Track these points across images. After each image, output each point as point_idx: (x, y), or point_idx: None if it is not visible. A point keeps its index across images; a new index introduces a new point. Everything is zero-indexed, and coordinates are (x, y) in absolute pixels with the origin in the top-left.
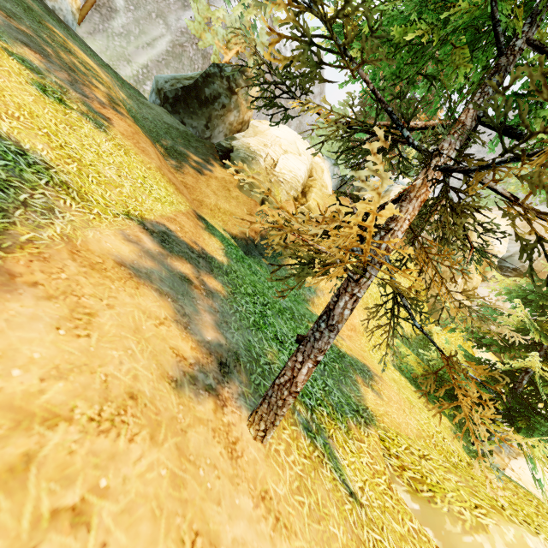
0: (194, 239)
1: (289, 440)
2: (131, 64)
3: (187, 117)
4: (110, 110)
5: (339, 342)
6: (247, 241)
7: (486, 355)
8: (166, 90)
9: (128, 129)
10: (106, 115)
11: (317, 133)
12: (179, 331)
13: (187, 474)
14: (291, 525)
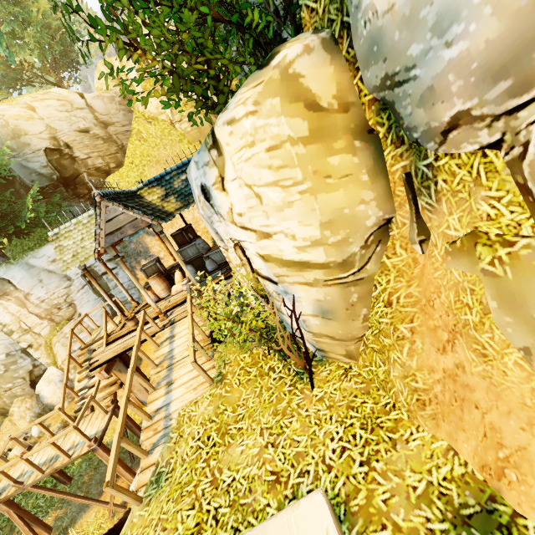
0: None
1: None
2: None
3: None
4: None
5: None
6: None
7: None
8: None
9: None
10: None
11: None
12: None
13: None
14: None
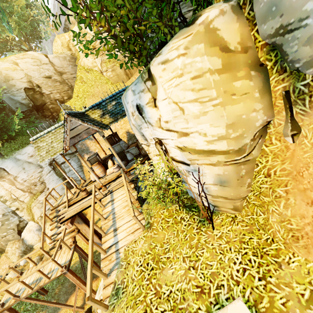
0: None
1: None
2: None
3: None
4: None
5: None
6: None
7: None
8: None
9: None
10: None
11: None
12: None
13: None
14: None
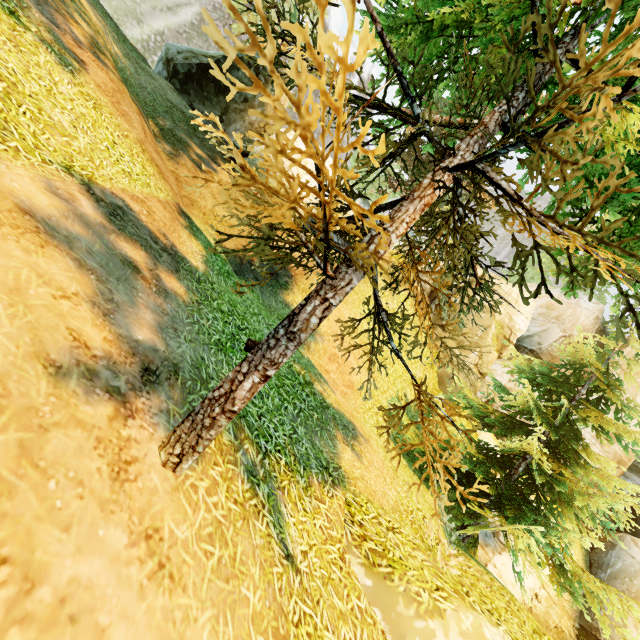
0: (165, 231)
1: (219, 479)
2: (142, 25)
3: (198, 102)
4: (88, 54)
5: (327, 392)
6: (241, 260)
7: (489, 439)
8: (177, 62)
9: (108, 83)
10: (80, 56)
11: (353, 164)
12: (92, 315)
13: (22, 482)
14: (182, 576)
